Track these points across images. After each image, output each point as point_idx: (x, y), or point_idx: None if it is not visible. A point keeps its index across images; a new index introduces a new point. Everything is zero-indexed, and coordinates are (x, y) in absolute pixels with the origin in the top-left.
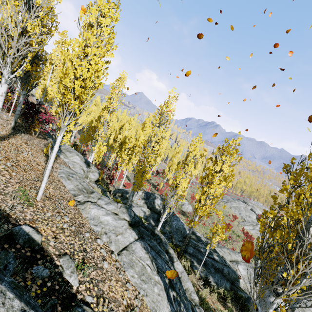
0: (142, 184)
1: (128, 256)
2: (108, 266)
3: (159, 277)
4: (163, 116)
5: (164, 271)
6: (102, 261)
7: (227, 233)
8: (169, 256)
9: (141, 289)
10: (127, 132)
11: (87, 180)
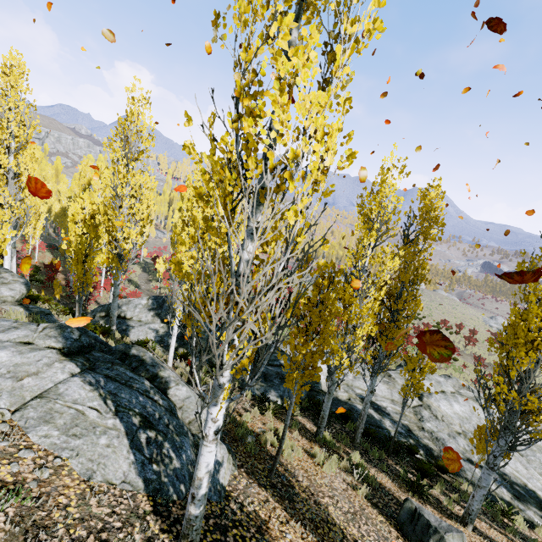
0: (88, 277)
1: (44, 406)
2: None
3: (117, 419)
4: (129, 142)
5: (132, 407)
6: None
7: None
8: (159, 382)
9: (64, 451)
10: (101, 195)
11: None
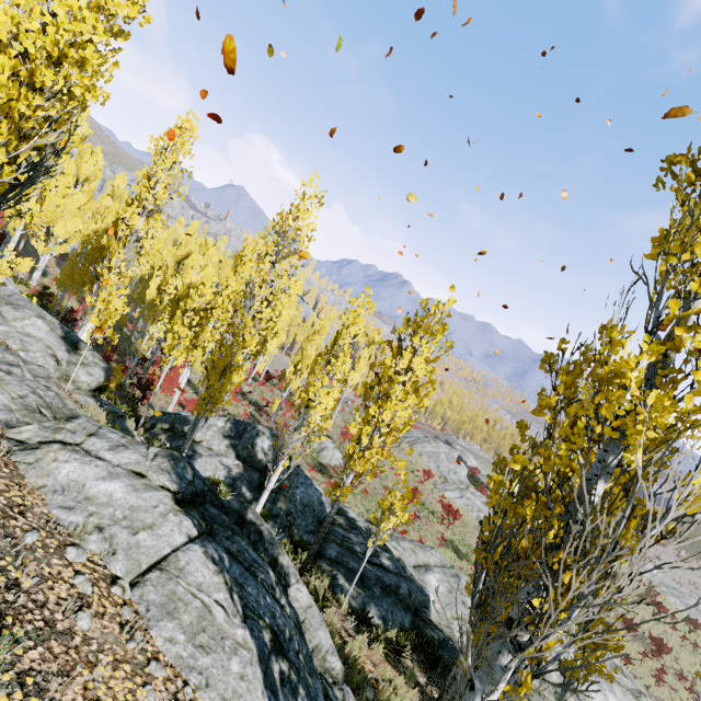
0: (219, 398)
1: (165, 585)
2: (93, 623)
3: (246, 630)
4: (286, 238)
5: (261, 613)
6: (73, 610)
7: (412, 507)
8: (278, 572)
9: (192, 672)
10: (197, 274)
11: (66, 386)
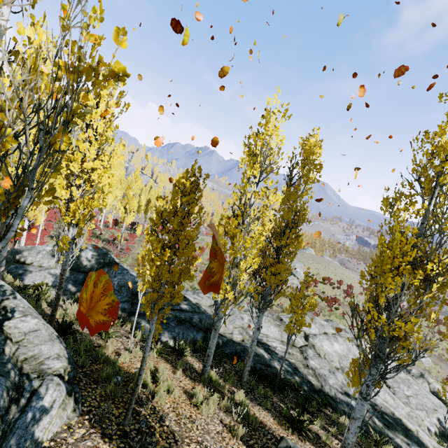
0: None
1: None
2: None
3: None
4: None
5: None
6: None
7: None
8: None
9: None
10: None
11: None
